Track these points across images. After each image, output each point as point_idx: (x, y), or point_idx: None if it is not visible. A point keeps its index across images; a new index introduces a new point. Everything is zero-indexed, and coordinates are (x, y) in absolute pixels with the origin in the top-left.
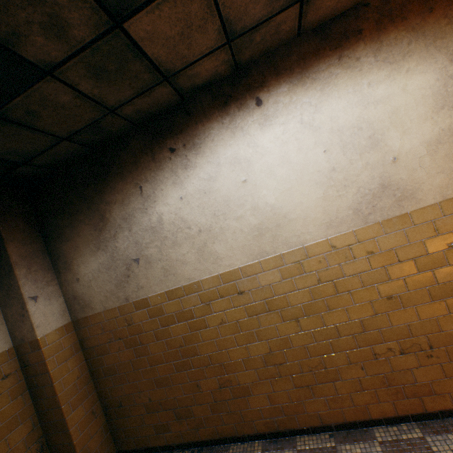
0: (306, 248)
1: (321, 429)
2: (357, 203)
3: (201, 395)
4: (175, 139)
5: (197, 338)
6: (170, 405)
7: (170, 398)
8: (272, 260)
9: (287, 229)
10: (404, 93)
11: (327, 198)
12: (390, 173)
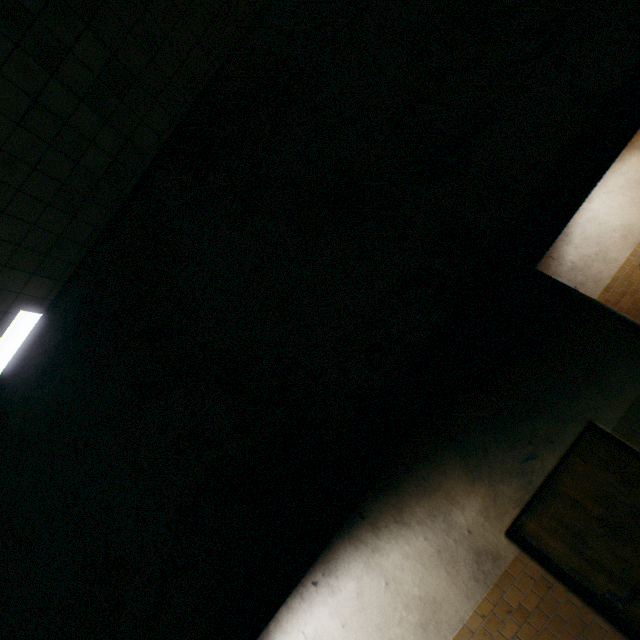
0: None
1: None
2: None
3: None
4: None
5: (638, 299)
6: None
7: None
8: (639, 243)
9: (634, 229)
10: (633, 165)
11: (639, 209)
12: None
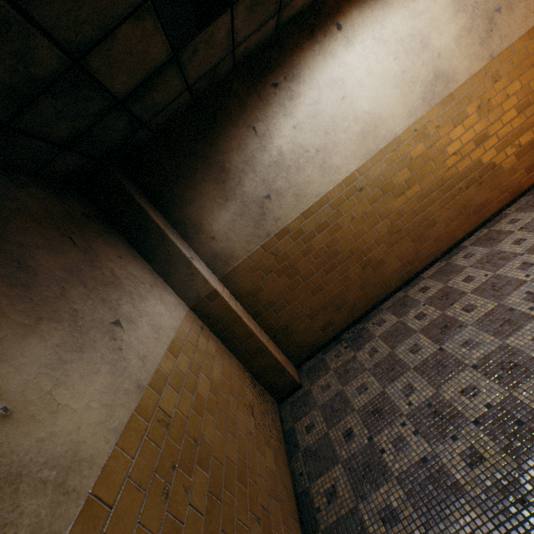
0: (398, 137)
1: (433, 263)
2: (422, 94)
3: (350, 283)
4: (275, 74)
5: (337, 240)
6: (328, 304)
7: (327, 299)
8: (377, 156)
9: (382, 128)
10: (435, 4)
11: (403, 95)
12: (438, 66)
